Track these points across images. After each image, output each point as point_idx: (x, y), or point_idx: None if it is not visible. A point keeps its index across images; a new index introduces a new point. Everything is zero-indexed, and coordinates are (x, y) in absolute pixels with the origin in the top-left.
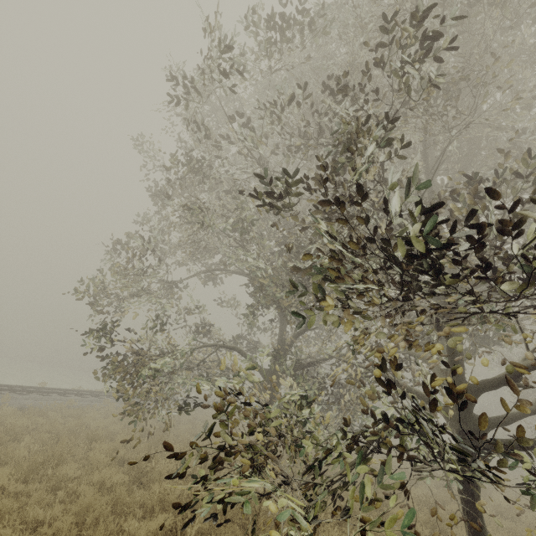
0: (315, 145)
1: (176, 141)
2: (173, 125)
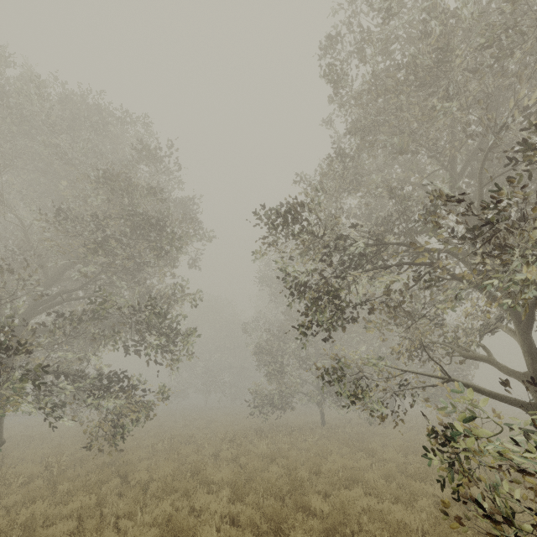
0: None
1: None
2: None
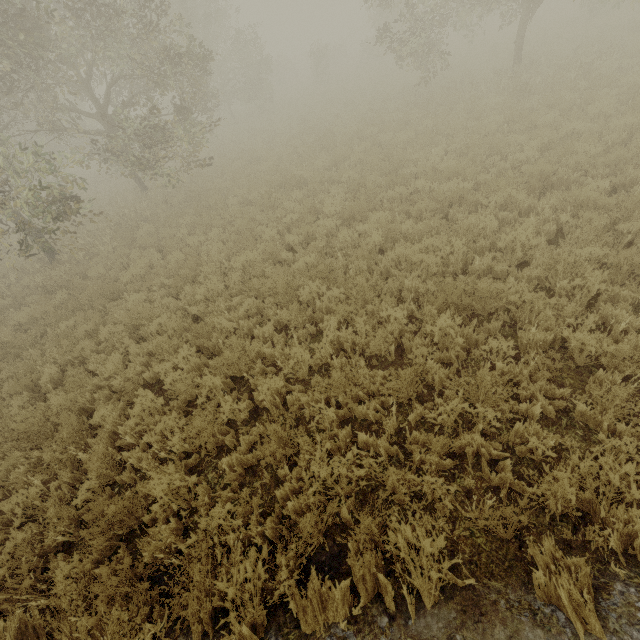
0: None
1: None
2: None
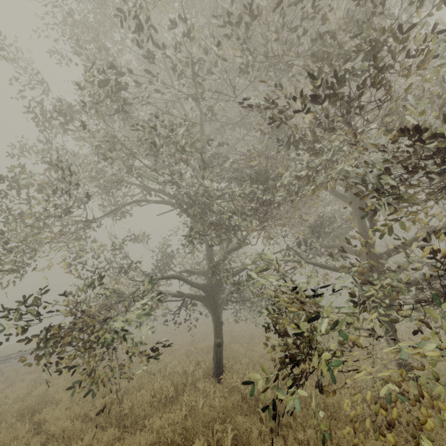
0: (276, 62)
1: (49, 52)
2: (50, 28)
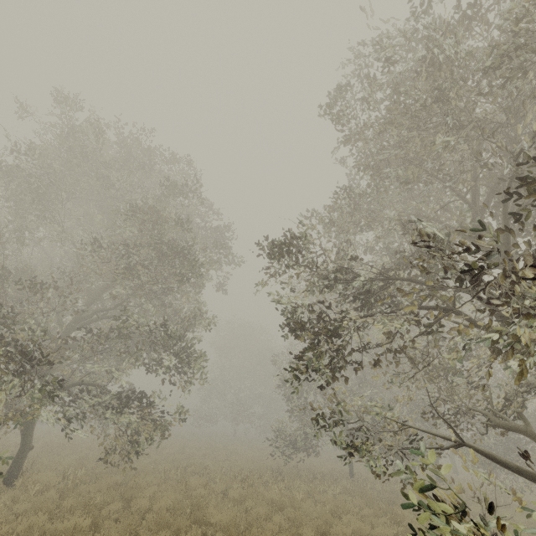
0: None
1: None
2: None
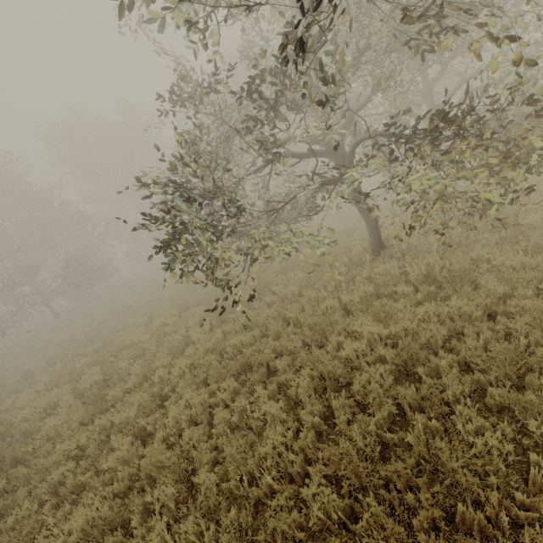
0: None
1: None
2: None
